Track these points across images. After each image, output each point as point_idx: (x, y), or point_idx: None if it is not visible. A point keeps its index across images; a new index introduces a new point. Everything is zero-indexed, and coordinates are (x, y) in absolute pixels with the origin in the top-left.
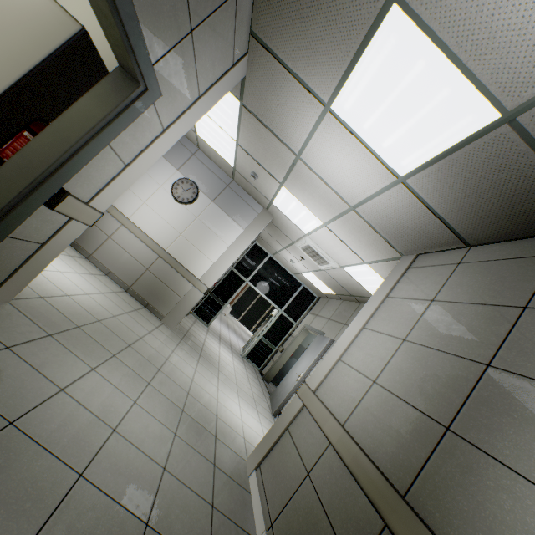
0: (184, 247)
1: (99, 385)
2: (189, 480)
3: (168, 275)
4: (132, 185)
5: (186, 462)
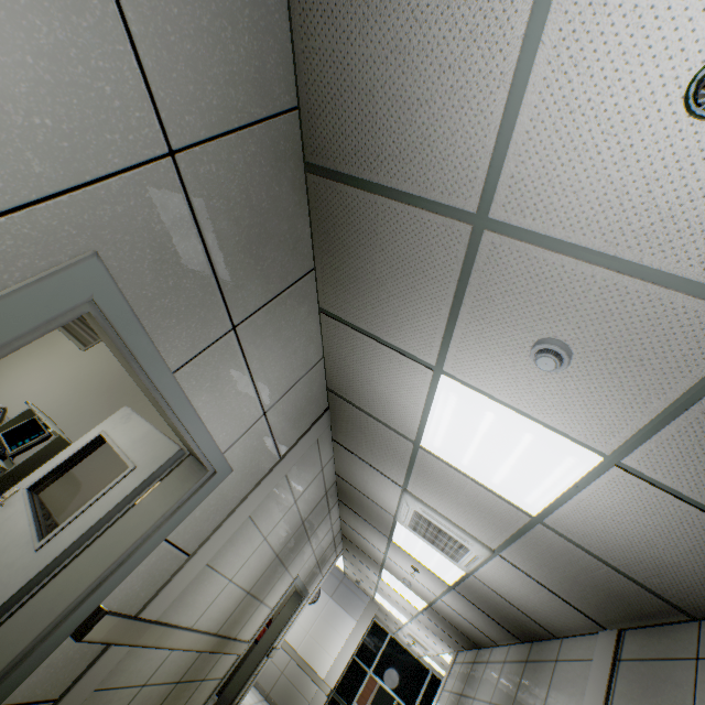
0: (310, 645)
1: None
2: None
3: (298, 677)
4: None
5: None
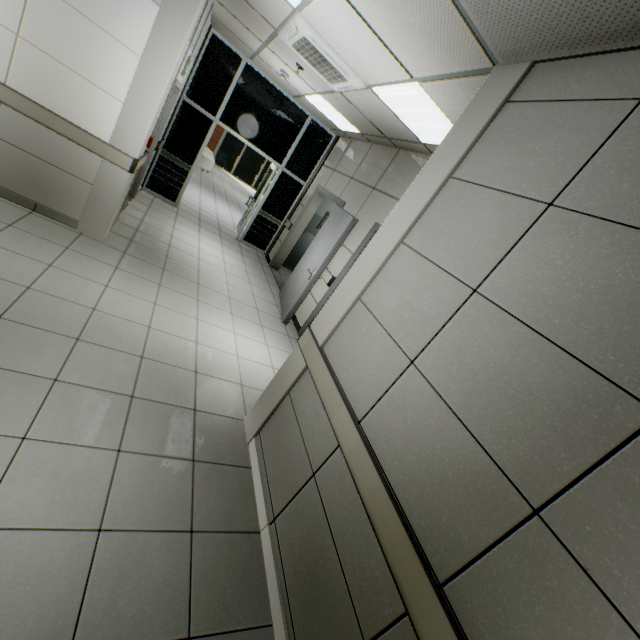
0: (42, 70)
1: None
2: (149, 518)
3: (43, 143)
4: None
5: (143, 490)
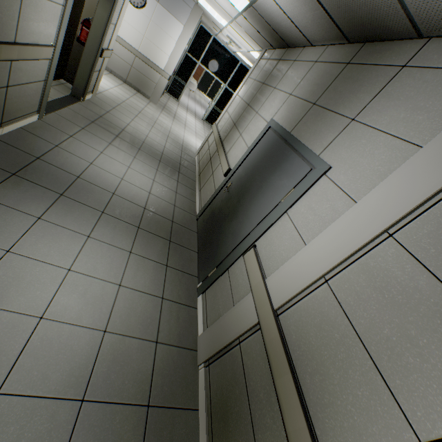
0: (148, 46)
1: (137, 125)
2: (173, 151)
3: (144, 69)
4: None
5: (171, 148)
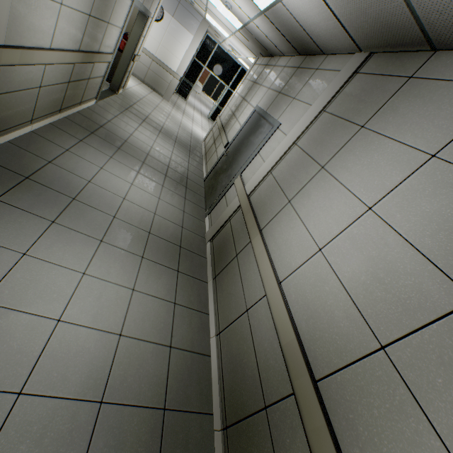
0: (164, 52)
1: (156, 115)
2: (184, 137)
3: (160, 71)
4: None
5: (183, 134)
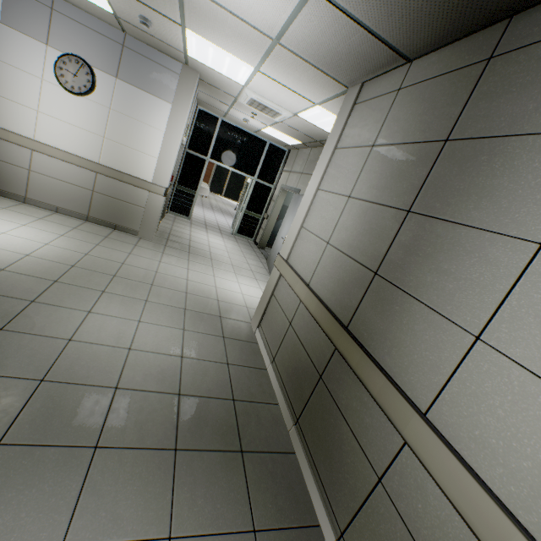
0: (116, 151)
1: (101, 323)
2: (204, 356)
3: (118, 190)
4: (7, 92)
5: (199, 345)
